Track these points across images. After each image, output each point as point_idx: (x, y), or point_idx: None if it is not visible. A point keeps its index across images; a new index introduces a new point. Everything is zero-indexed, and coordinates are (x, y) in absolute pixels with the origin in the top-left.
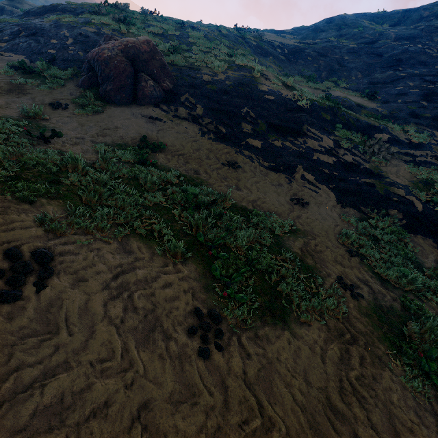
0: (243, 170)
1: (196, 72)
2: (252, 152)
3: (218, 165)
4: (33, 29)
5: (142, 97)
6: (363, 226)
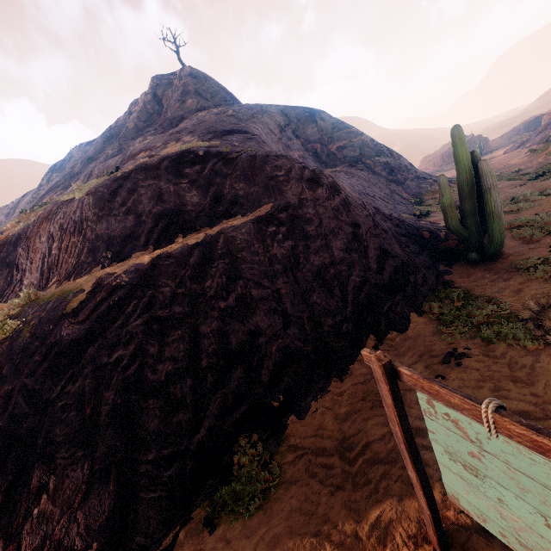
0: None
1: None
2: None
3: None
4: (546, 126)
5: None
6: None
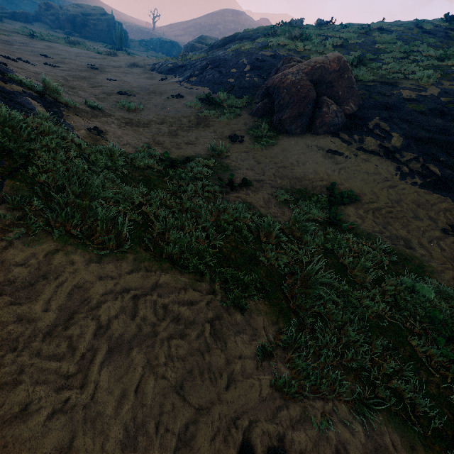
0: None
1: (391, 88)
2: None
3: (437, 233)
4: (217, 62)
5: (319, 125)
6: None
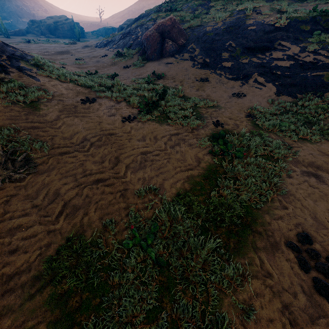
0: (209, 82)
1: (203, 27)
2: (222, 71)
3: (193, 81)
4: (126, 34)
5: (165, 53)
6: (284, 105)
